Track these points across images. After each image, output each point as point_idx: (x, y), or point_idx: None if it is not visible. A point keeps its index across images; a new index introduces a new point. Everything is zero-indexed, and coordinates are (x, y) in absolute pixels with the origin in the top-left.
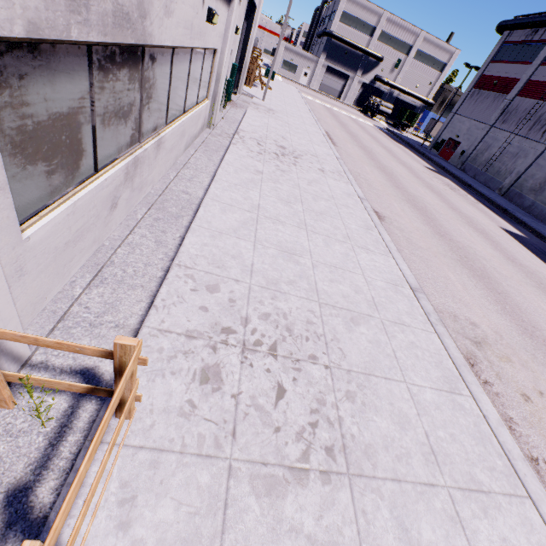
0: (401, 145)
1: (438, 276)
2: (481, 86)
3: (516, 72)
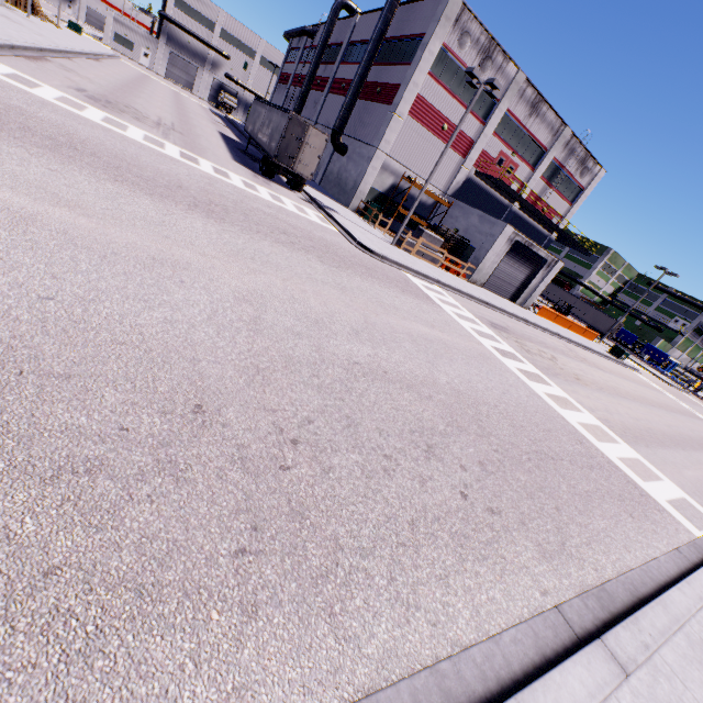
0: (217, 117)
1: (79, 70)
2: (281, 81)
3: (292, 70)
